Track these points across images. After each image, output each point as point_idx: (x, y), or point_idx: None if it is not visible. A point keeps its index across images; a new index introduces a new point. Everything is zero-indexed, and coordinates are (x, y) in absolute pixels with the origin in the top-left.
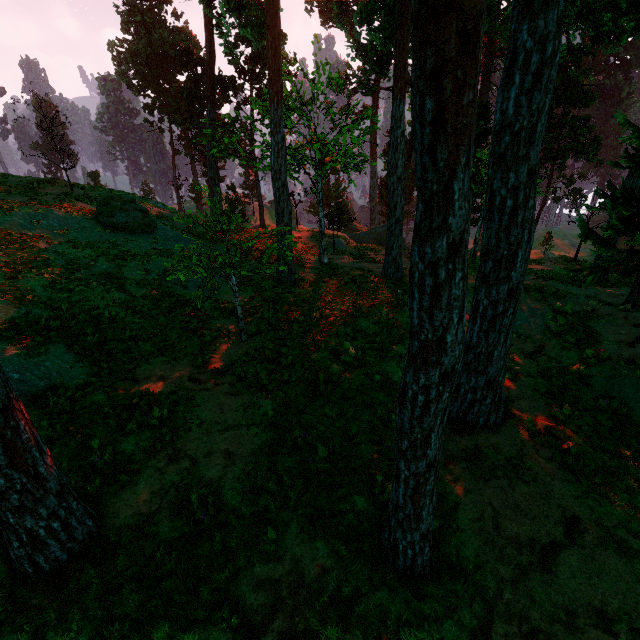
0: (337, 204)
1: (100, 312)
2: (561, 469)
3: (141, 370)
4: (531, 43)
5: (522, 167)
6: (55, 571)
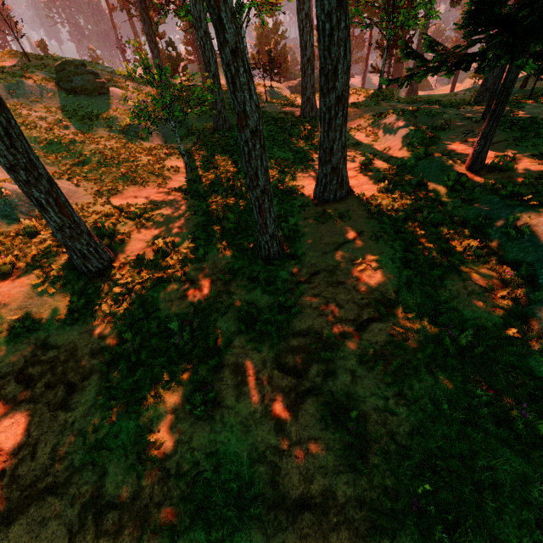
0: (267, 51)
1: (83, 158)
2: (367, 214)
3: (121, 194)
4: None
5: None
6: (98, 273)
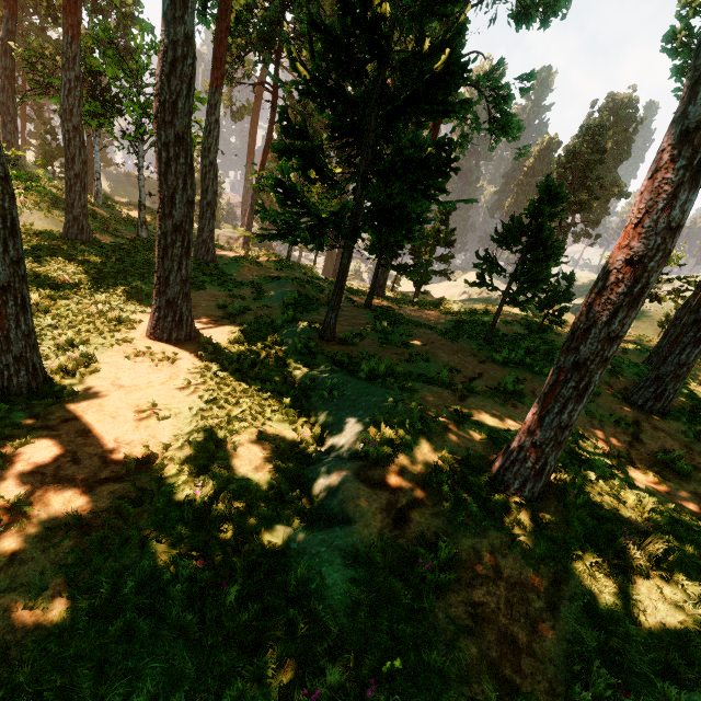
0: None
1: None
2: (198, 360)
3: None
4: (167, 42)
5: (170, 130)
6: None
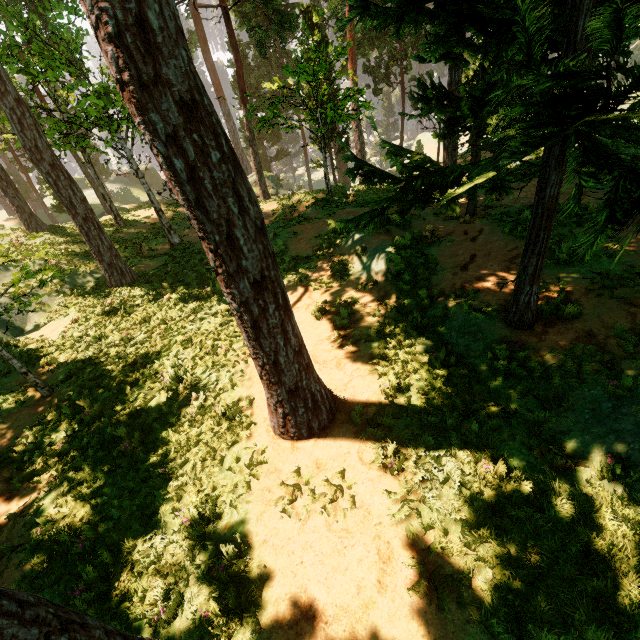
0: None
1: None
2: (383, 474)
3: None
4: None
5: (163, 100)
6: None
